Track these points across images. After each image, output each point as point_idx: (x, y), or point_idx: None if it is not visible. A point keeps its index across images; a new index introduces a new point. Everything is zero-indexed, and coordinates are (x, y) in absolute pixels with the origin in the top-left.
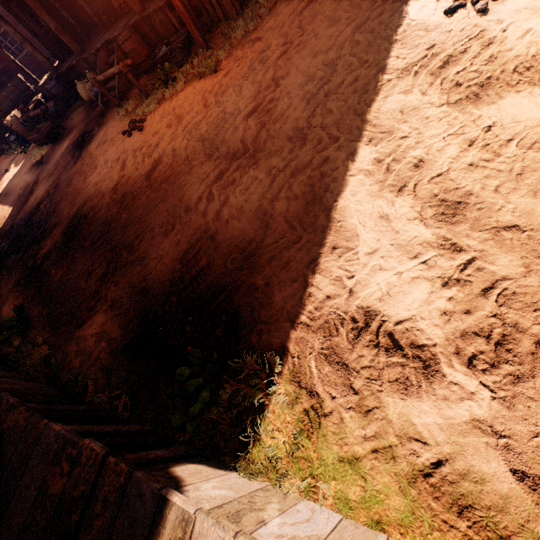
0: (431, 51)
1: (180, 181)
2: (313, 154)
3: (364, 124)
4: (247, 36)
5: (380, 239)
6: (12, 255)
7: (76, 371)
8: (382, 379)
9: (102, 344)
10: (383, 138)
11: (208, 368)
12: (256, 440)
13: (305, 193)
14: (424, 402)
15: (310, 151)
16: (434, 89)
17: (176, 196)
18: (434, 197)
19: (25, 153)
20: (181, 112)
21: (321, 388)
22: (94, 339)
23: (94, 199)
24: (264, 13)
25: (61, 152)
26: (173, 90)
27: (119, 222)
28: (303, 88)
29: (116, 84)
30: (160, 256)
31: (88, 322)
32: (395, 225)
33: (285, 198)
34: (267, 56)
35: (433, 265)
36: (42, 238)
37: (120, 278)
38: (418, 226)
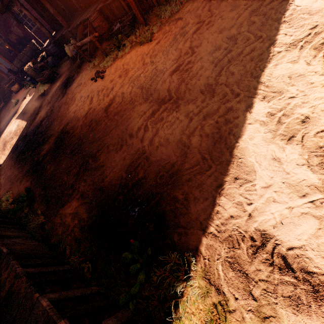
0: (314, 31)
1: (127, 115)
2: (219, 105)
3: (259, 85)
4: (172, 17)
5: (273, 176)
6: (26, 152)
7: (59, 237)
8: (277, 293)
9: (75, 222)
10: (274, 97)
11: (144, 257)
12: (177, 319)
13: (213, 133)
14: (314, 321)
15: (217, 102)
16: (318, 60)
17: (124, 125)
18: (319, 148)
19: (35, 88)
20: (128, 67)
21: (226, 288)
22: (71, 217)
23: (73, 122)
24: (184, 1)
25: (55, 89)
26: (123, 52)
27: (87, 139)
28: (212, 55)
29: (88, 47)
30: (113, 166)
31: (67, 205)
32: (285, 167)
33: (199, 135)
34: (186, 31)
35: (319, 205)
36: (43, 143)
37: (87, 177)
38: (306, 171)
